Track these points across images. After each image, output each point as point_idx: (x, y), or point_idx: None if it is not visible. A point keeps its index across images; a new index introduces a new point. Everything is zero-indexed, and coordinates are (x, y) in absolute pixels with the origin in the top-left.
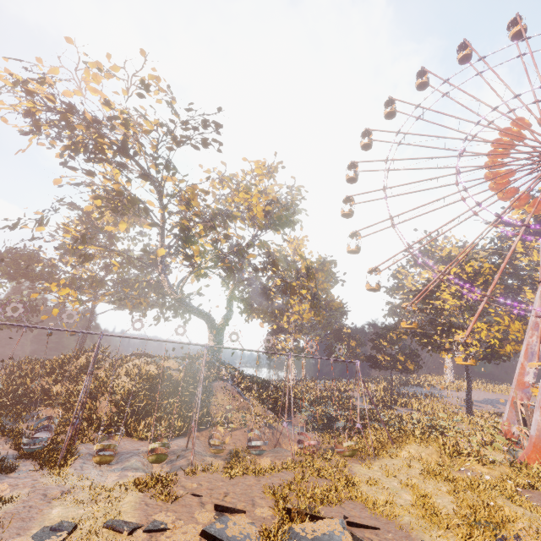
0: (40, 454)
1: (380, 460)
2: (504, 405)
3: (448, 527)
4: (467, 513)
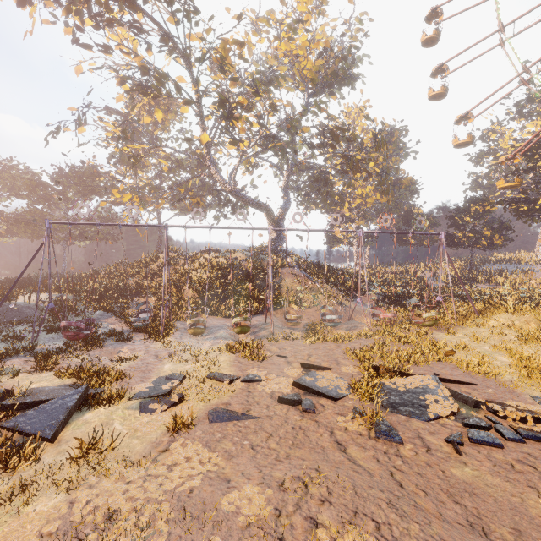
0: (146, 329)
1: (464, 328)
2: None
3: None
4: None
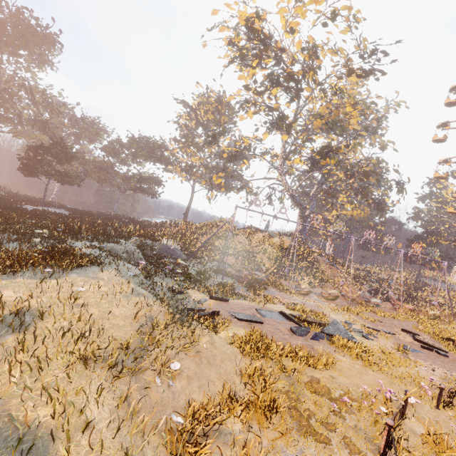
0: (266, 283)
1: (454, 326)
2: None
3: None
4: None
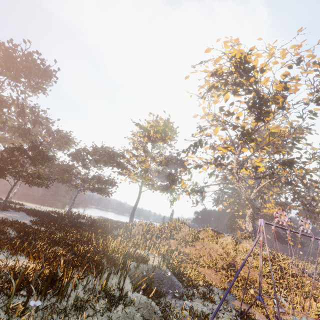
0: None
1: None
2: None
3: None
4: None
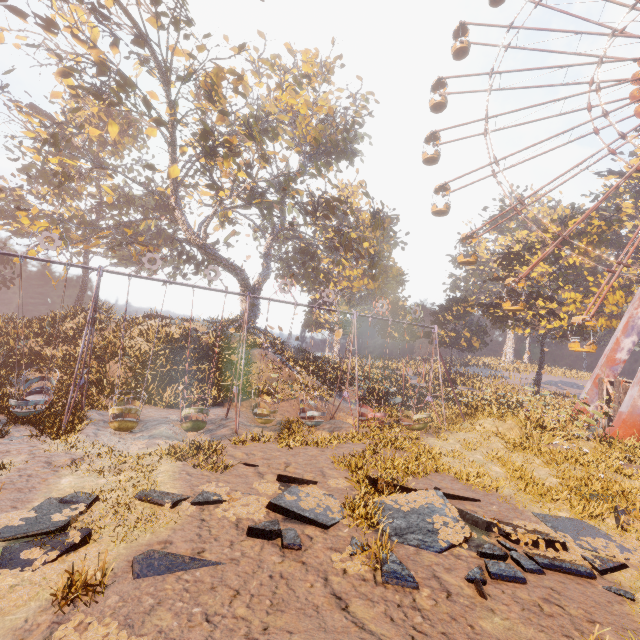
0: (37, 419)
1: (454, 434)
2: (569, 387)
3: (556, 499)
4: (574, 485)
